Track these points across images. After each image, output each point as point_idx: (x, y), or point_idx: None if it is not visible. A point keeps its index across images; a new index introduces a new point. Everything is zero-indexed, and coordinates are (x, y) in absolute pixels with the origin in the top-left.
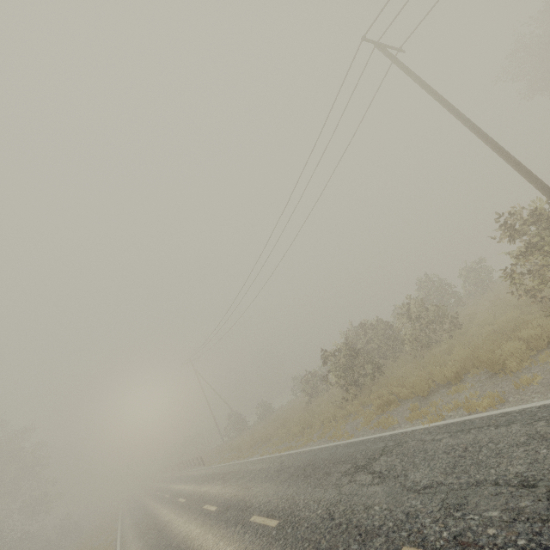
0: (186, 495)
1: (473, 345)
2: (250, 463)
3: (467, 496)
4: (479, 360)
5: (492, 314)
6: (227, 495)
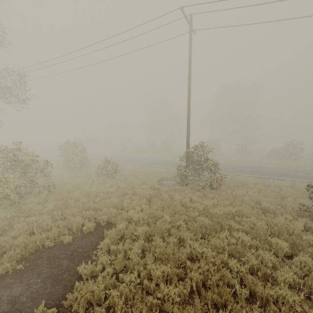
0: None
1: (243, 181)
2: None
3: (222, 167)
4: (234, 176)
5: (263, 207)
6: None
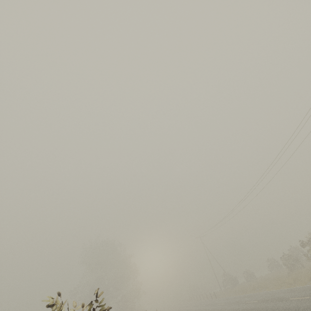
0: (222, 303)
1: None
2: (262, 292)
3: None
4: None
5: None
6: (260, 298)
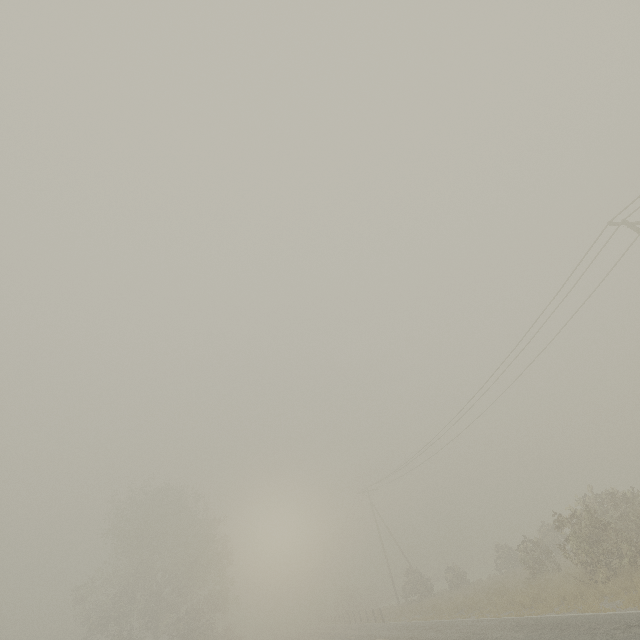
0: (386, 636)
1: None
2: (466, 621)
3: None
4: None
5: None
6: (454, 637)
